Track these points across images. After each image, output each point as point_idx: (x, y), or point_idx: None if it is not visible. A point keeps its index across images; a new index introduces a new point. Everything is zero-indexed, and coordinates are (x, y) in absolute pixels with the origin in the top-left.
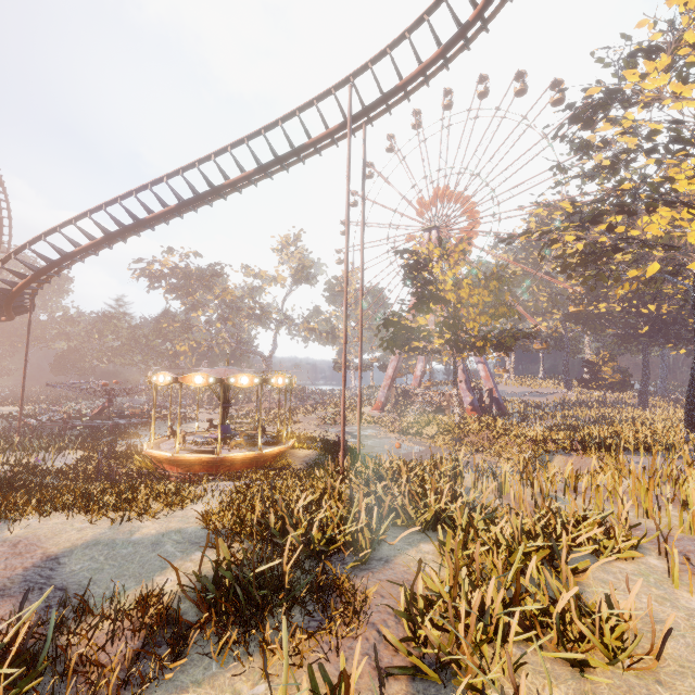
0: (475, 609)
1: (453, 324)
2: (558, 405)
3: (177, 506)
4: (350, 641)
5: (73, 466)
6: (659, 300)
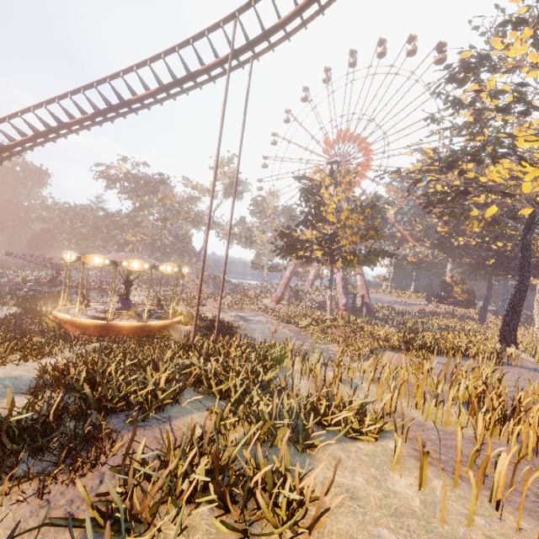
0: (165, 474)
1: (329, 239)
2: (417, 314)
3: (35, 358)
4: (68, 487)
5: (0, 318)
6: (506, 239)
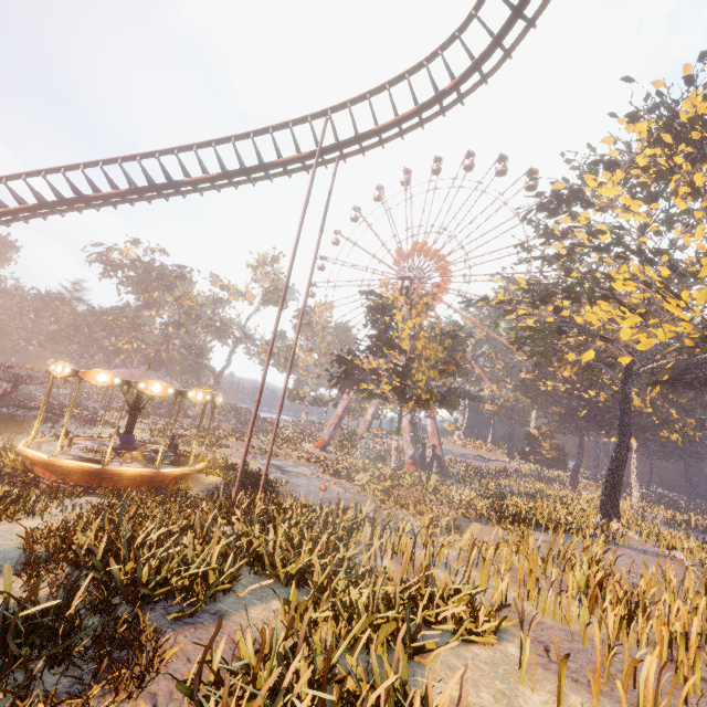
0: (264, 689)
1: (402, 372)
2: (498, 473)
3: (9, 517)
4: None
5: None
6: (599, 387)
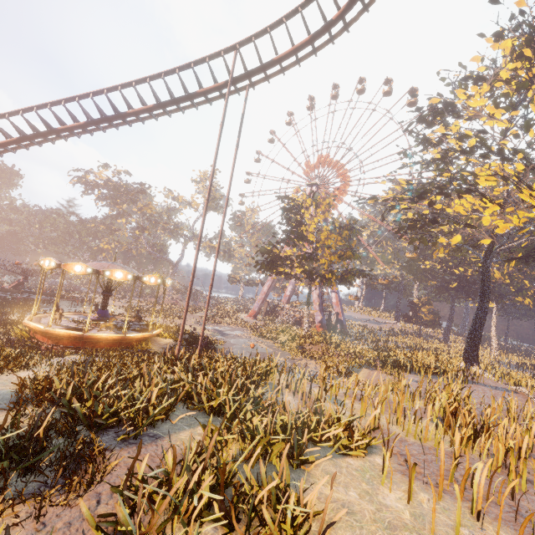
0: (173, 491)
1: (309, 258)
2: (387, 332)
3: (10, 370)
4: (64, 509)
5: None
6: (467, 265)
